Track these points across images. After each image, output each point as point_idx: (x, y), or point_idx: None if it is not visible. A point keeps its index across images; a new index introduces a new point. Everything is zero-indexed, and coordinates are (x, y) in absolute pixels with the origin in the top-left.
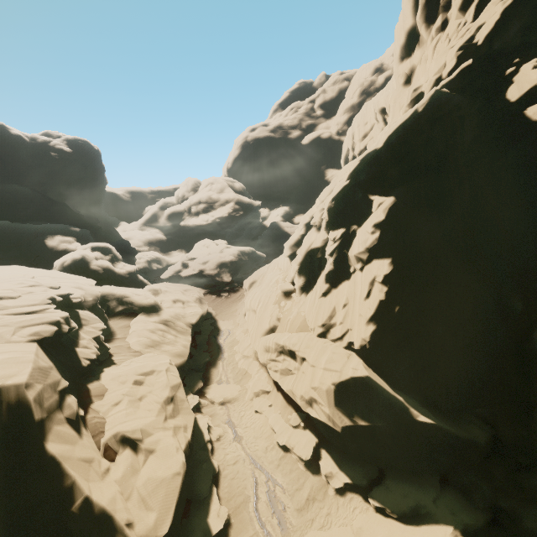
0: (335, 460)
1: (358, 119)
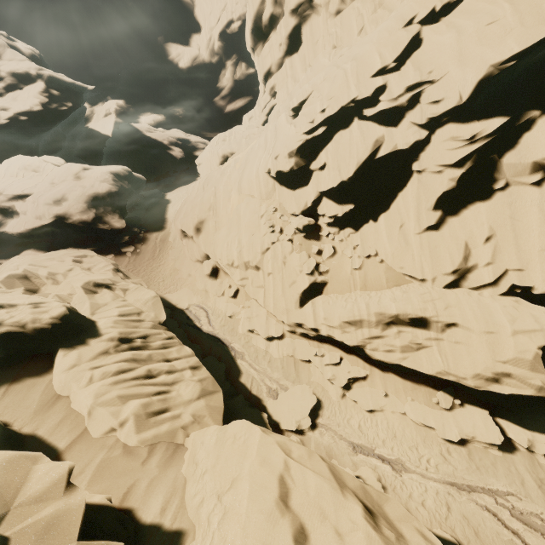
0: (516, 423)
1: None
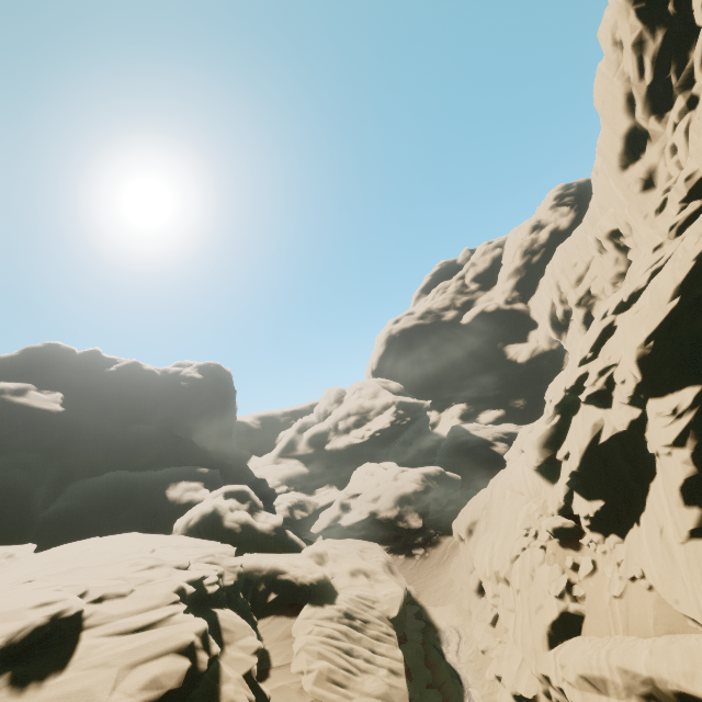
0: None
1: (558, 264)
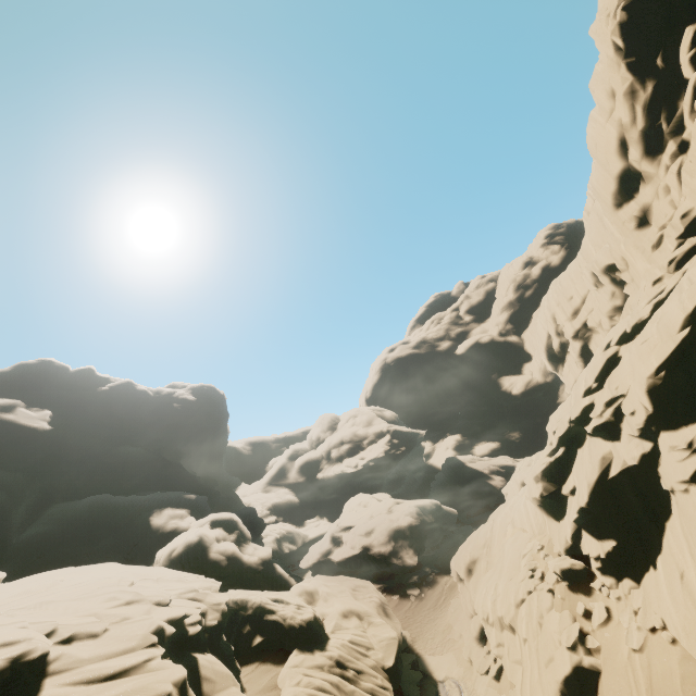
0: None
1: (553, 297)
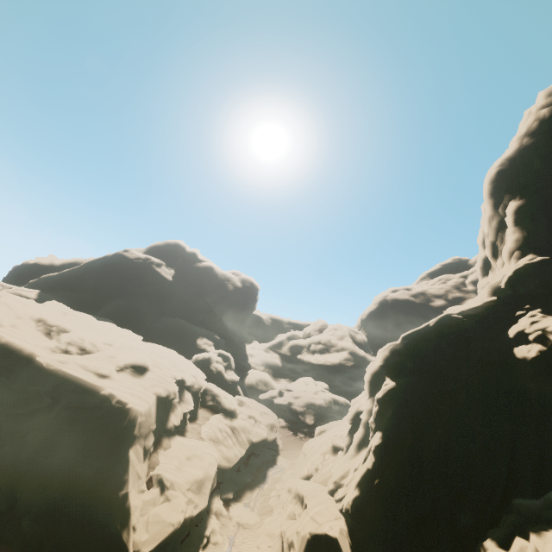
0: None
1: None
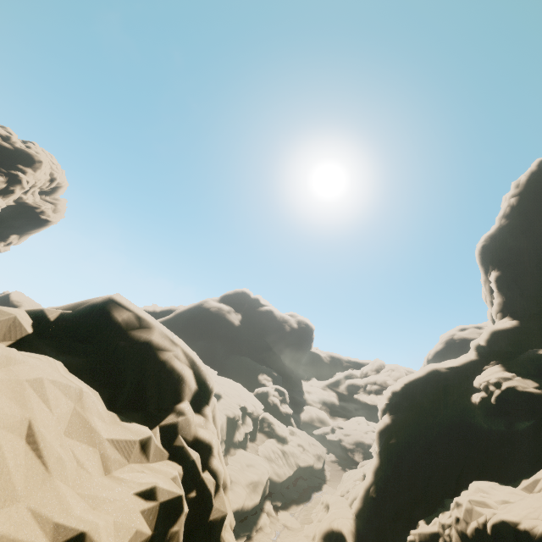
0: None
1: None
